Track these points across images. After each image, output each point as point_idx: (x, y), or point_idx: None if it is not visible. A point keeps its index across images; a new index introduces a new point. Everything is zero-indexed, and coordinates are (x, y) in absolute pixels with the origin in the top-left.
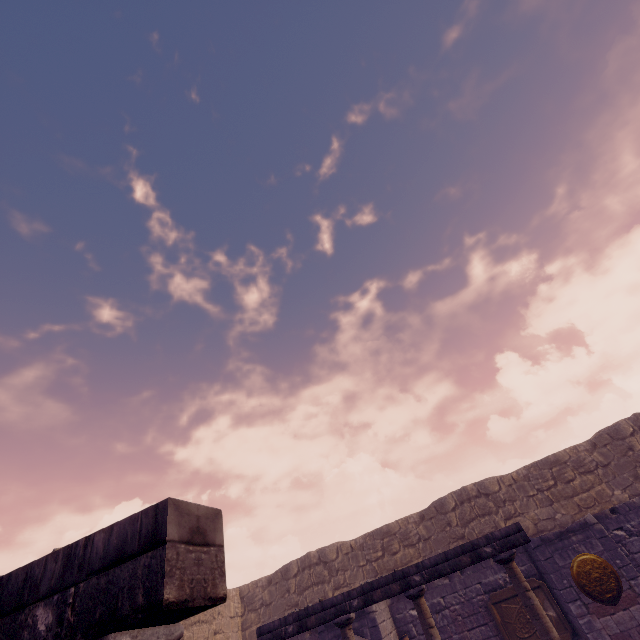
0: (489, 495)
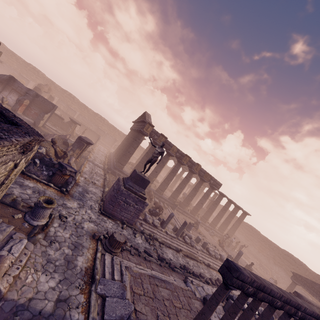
0: (38, 73)
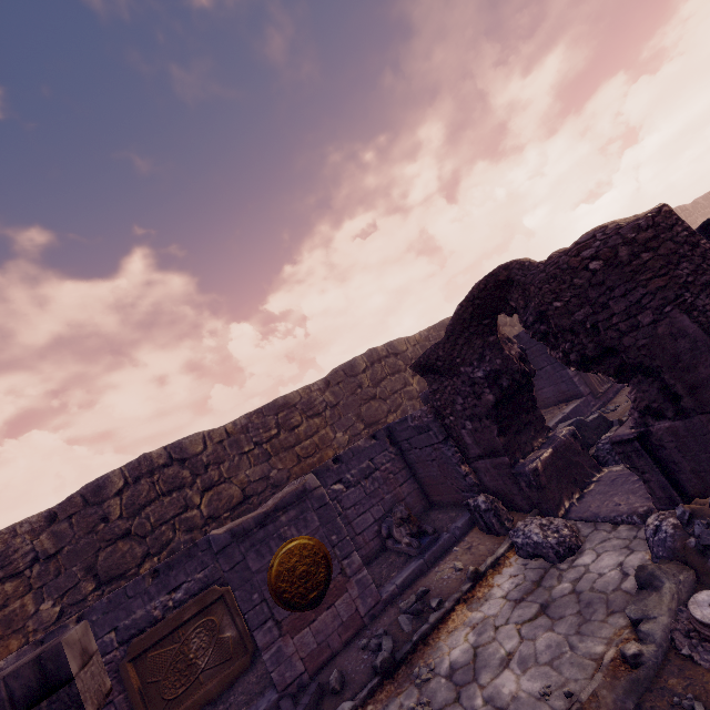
0: (186, 460)
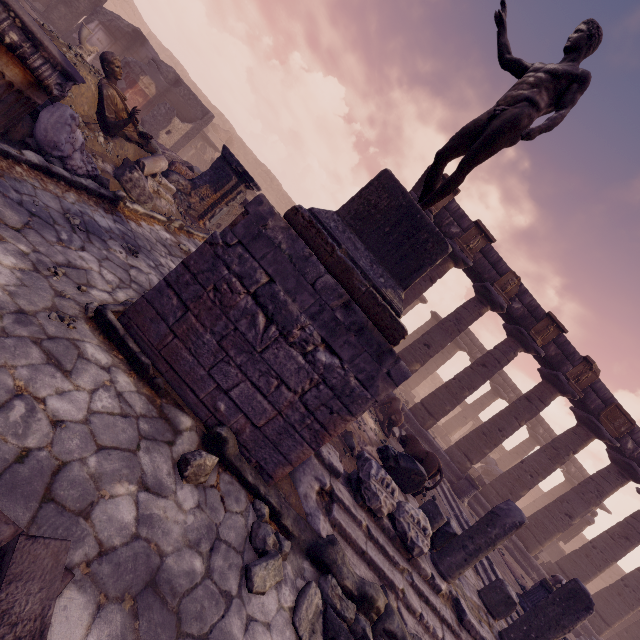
0: (224, 125)
